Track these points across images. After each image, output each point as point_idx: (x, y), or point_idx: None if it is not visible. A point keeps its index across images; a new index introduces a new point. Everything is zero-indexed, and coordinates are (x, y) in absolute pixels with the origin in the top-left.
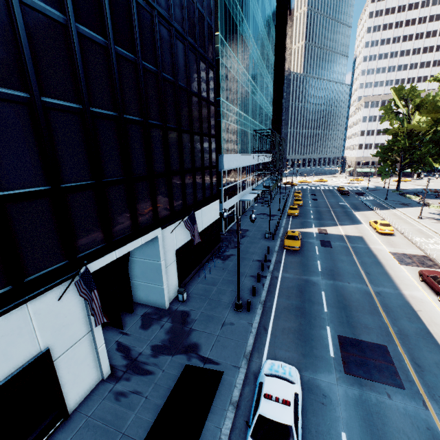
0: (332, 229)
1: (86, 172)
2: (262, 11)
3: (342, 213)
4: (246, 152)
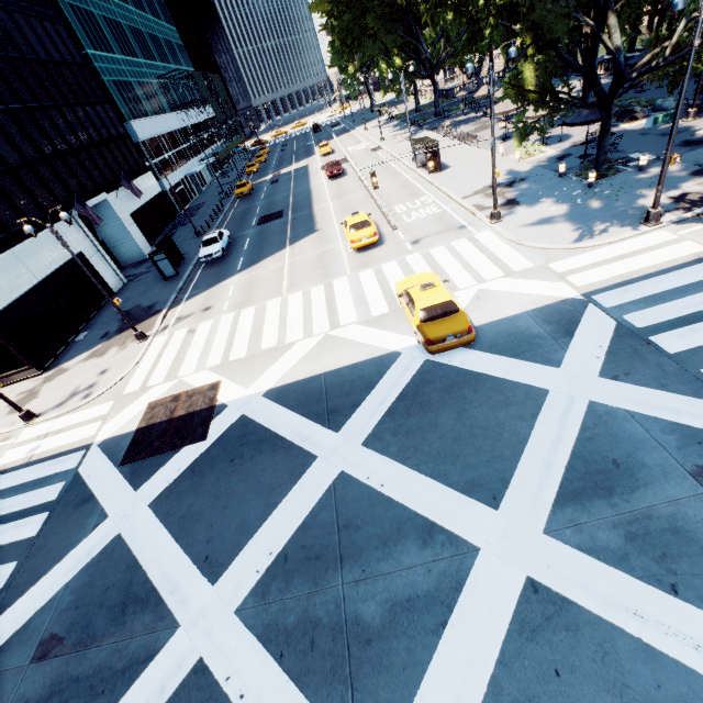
0: (286, 170)
1: (34, 152)
2: None
3: (303, 153)
4: (162, 112)
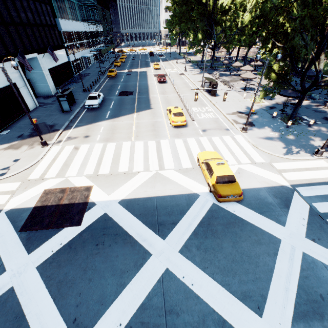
0: (135, 70)
1: None
2: None
3: (144, 64)
4: (77, 19)
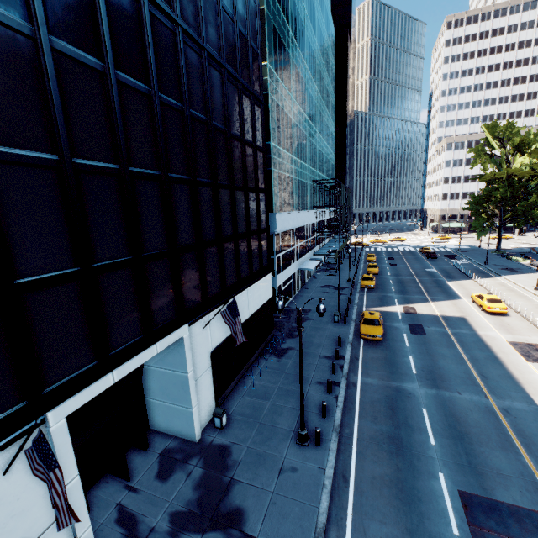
0: (422, 308)
1: (65, 256)
2: (320, 39)
3: (432, 283)
4: (304, 208)
